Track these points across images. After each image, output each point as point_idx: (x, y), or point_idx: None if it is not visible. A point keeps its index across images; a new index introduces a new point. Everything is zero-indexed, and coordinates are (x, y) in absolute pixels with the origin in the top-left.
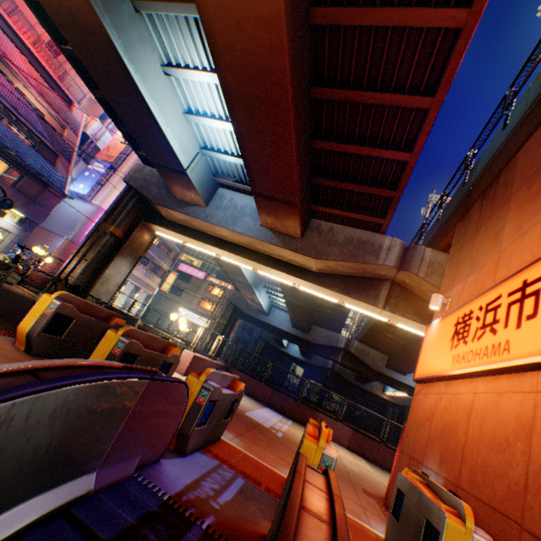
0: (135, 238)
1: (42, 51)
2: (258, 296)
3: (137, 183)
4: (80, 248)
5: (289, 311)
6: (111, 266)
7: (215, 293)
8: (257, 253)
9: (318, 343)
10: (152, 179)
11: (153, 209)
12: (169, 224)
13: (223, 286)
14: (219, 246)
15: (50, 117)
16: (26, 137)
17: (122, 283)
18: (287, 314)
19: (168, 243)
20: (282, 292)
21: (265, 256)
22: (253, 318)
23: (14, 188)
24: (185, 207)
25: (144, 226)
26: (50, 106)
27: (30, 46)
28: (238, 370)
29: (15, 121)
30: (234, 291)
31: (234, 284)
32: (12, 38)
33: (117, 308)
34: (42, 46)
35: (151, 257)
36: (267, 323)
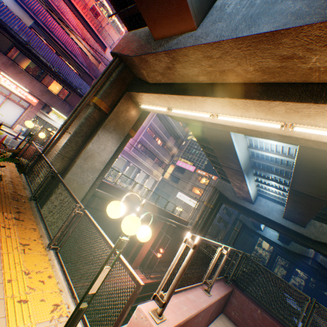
0: (119, 112)
1: (88, 14)
2: (247, 184)
3: (119, 49)
4: (66, 122)
5: (288, 202)
6: (93, 141)
7: (201, 182)
8: (299, 85)
9: (319, 240)
10: (133, 38)
11: (137, 79)
12: (151, 87)
13: (209, 176)
14: (216, 94)
15: (91, 57)
16: (74, 68)
17: (111, 162)
18: (275, 203)
19: (168, 144)
20: (291, 179)
21: (323, 87)
22: (236, 204)
23: (61, 99)
24: (165, 44)
25: (129, 100)
26: (89, 47)
27: (79, 10)
28: (248, 300)
29: (67, 56)
30: (219, 179)
31: (219, 173)
32: (70, 8)
33: (64, 185)
34: (88, 11)
35: (156, 153)
36: (252, 211)
